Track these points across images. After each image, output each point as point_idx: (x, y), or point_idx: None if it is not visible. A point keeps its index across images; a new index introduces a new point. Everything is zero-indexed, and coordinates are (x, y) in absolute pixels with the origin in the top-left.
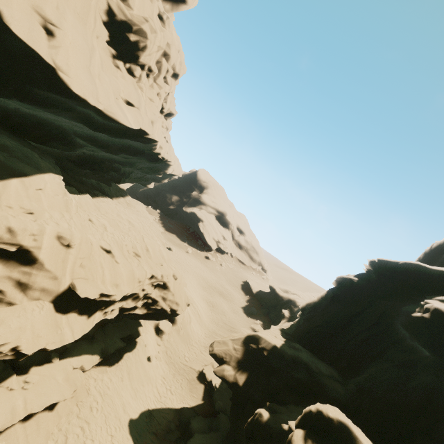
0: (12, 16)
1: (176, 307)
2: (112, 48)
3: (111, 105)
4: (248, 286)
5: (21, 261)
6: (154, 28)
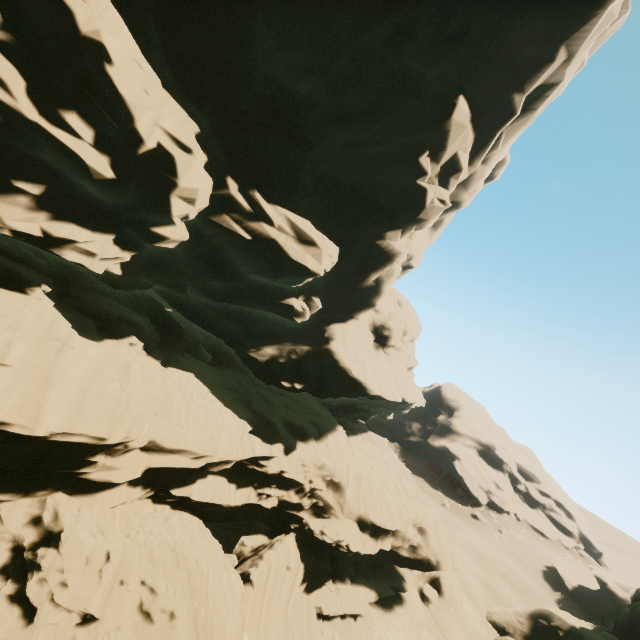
0: (354, 370)
1: (441, 558)
2: (376, 343)
3: (386, 389)
4: (557, 576)
5: (340, 489)
6: (398, 319)
